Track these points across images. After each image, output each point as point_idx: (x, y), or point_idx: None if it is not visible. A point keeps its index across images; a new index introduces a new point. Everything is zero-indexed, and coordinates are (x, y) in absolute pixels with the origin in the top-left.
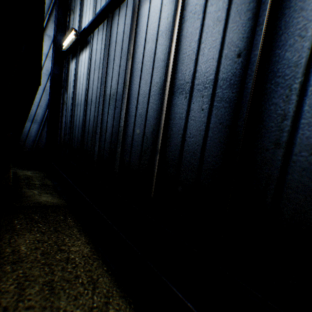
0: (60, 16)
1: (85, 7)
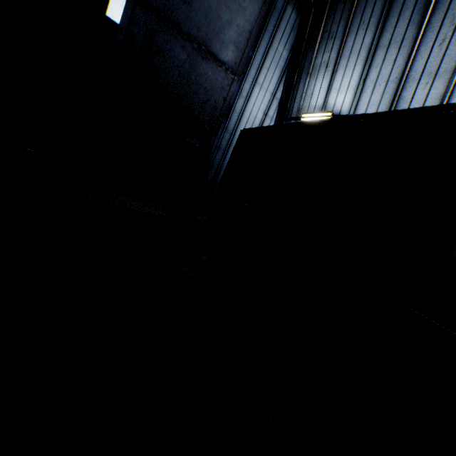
0: (289, 75)
1: (336, 82)
